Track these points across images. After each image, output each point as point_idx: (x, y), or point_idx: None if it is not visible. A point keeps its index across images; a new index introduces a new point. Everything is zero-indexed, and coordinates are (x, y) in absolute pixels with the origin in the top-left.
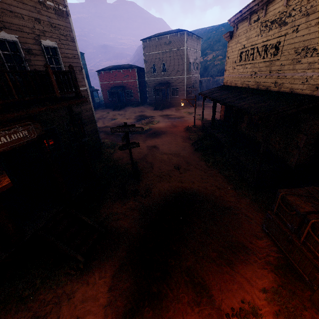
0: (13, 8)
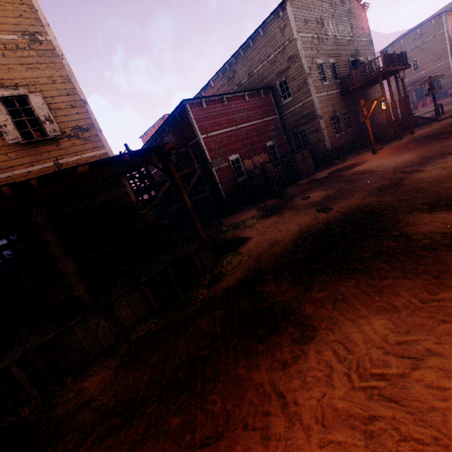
0: (361, 47)
